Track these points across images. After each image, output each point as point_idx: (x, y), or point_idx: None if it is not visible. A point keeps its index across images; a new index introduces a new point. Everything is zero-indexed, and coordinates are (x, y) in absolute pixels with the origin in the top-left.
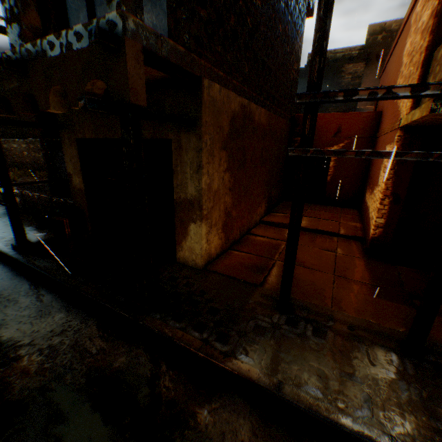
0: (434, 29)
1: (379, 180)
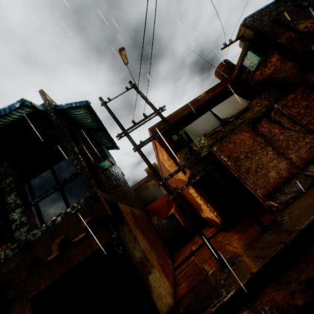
0: (171, 158)
1: (199, 202)
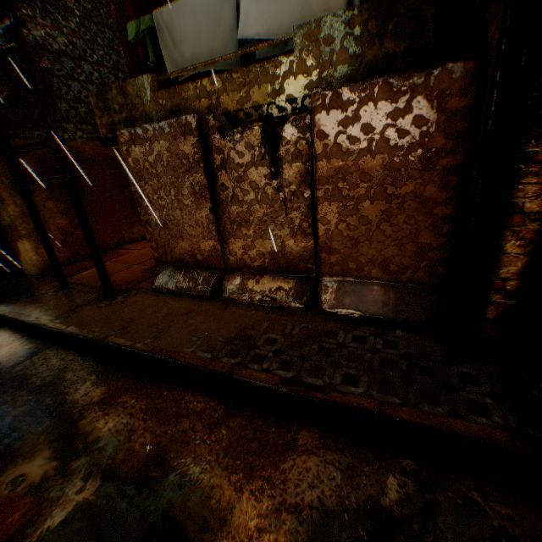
0: None
1: None
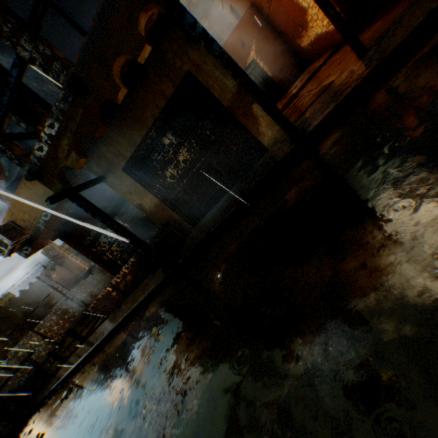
0: None
1: (305, 5)
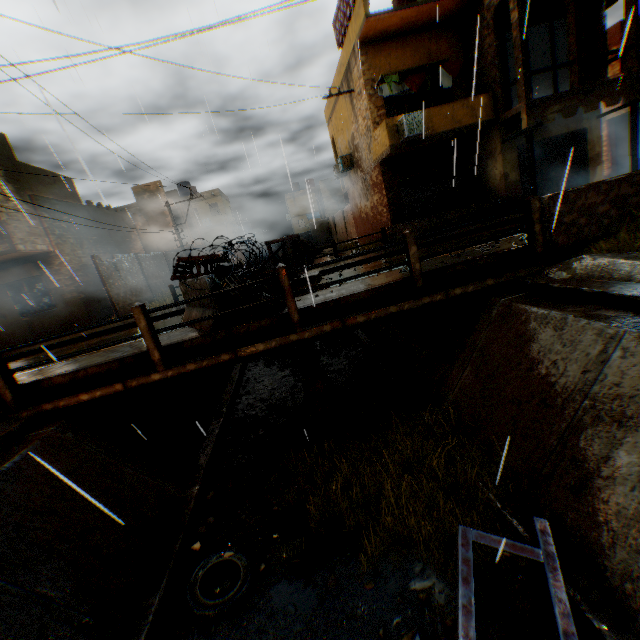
0: None
1: None
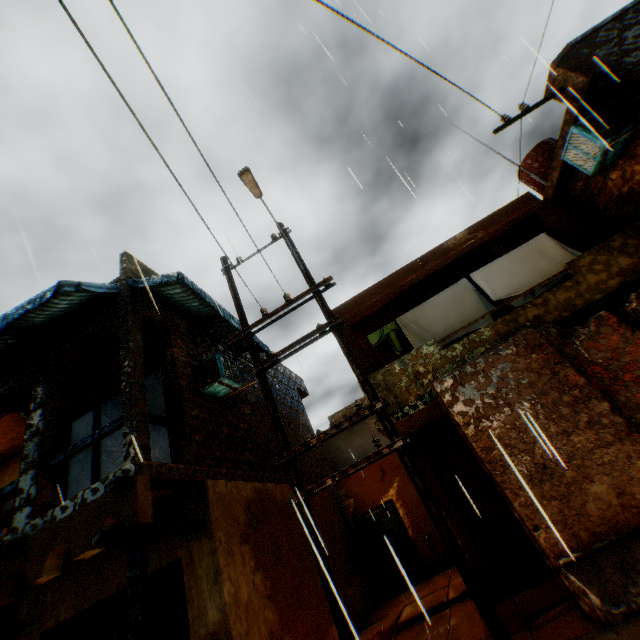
0: None
1: None
